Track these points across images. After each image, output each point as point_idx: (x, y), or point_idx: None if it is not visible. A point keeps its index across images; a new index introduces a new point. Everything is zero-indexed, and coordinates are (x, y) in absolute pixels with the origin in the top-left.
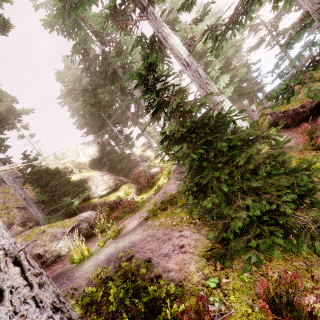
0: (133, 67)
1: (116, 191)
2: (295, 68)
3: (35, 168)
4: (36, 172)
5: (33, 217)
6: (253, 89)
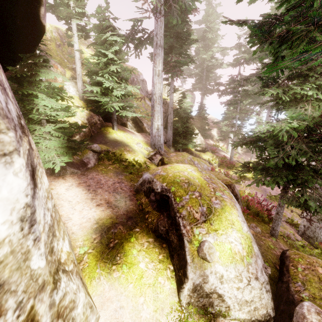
0: None
1: (204, 153)
2: None
3: (184, 106)
4: (182, 109)
5: None
6: None
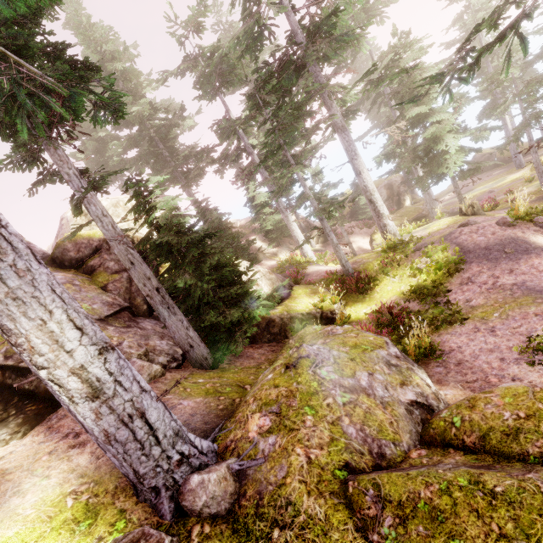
0: (321, 71)
1: (291, 298)
2: (532, 150)
3: (163, 216)
4: (165, 228)
5: (151, 344)
6: (482, 165)
